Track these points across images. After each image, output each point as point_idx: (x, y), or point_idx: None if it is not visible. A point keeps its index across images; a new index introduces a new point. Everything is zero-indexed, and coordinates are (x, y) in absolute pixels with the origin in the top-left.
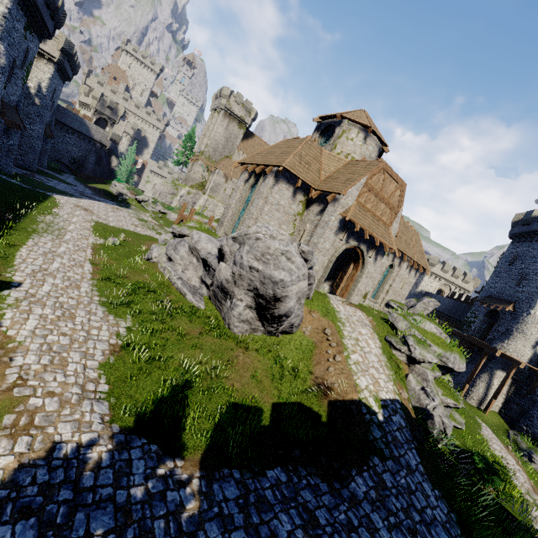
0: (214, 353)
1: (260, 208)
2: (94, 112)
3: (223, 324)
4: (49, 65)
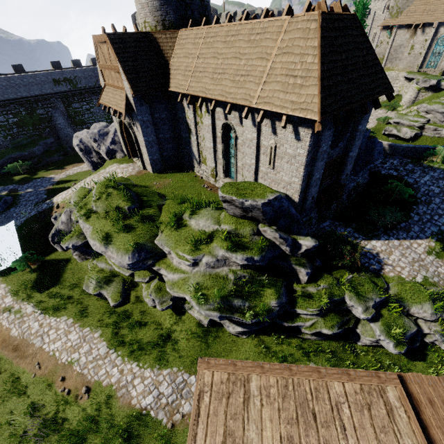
0: None
1: None
2: None
3: None
4: None
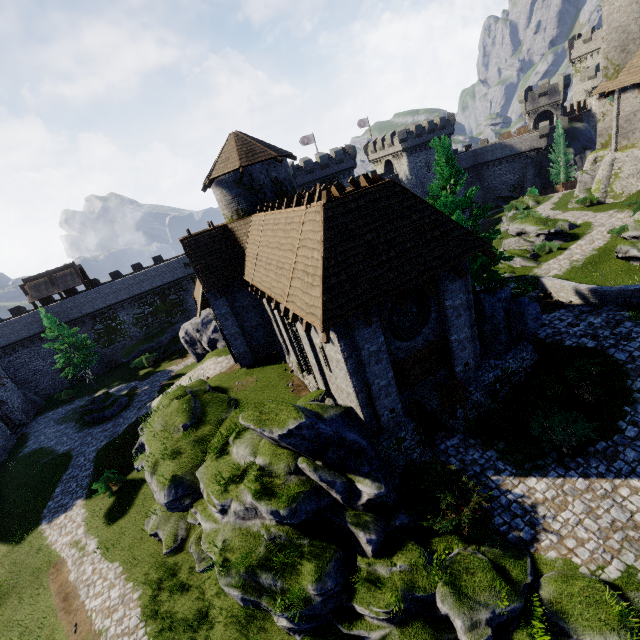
0: None
1: None
2: (528, 116)
3: None
4: (404, 157)
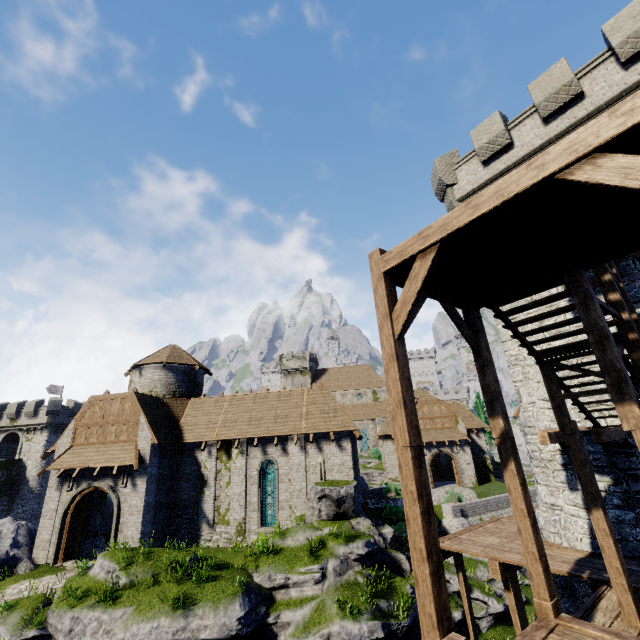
0: None
1: None
2: None
3: None
4: None
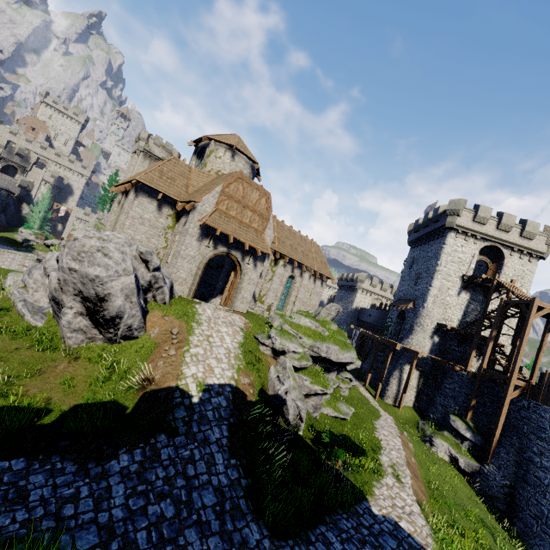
0: (23, 364)
1: (123, 224)
2: None
3: (59, 339)
4: None
